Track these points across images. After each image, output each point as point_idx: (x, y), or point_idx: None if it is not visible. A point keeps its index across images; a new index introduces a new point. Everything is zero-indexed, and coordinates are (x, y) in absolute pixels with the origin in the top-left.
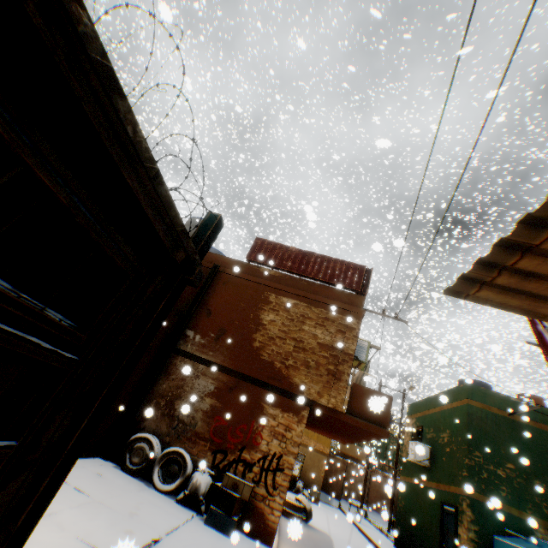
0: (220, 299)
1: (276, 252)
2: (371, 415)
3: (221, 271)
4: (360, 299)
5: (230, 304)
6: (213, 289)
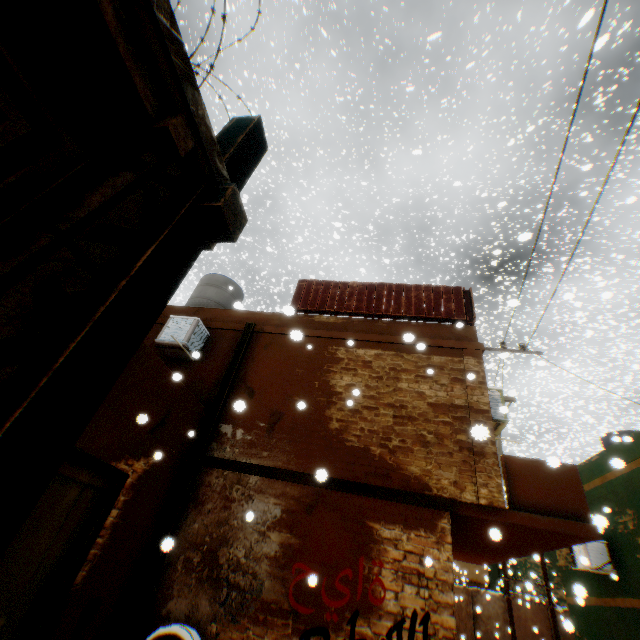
0: (264, 369)
1: (332, 292)
2: (553, 504)
3: (258, 332)
4: (469, 330)
5: (281, 373)
6: (251, 358)
